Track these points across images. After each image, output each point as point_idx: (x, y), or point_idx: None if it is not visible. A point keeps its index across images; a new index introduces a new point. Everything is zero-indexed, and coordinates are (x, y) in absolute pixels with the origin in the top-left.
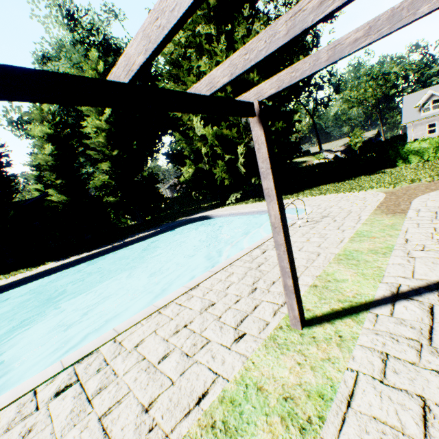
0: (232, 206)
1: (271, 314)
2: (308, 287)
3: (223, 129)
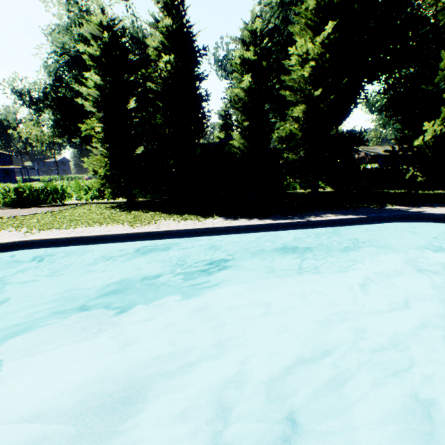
0: None
1: None
2: None
3: None
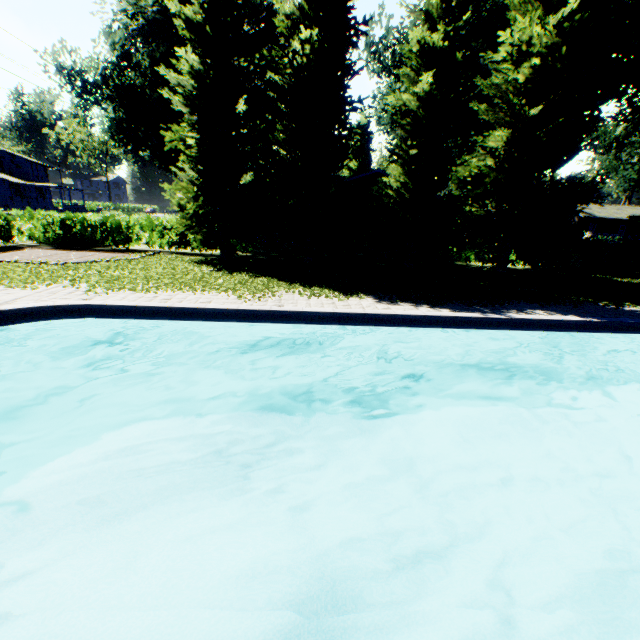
0: None
1: None
2: None
3: None
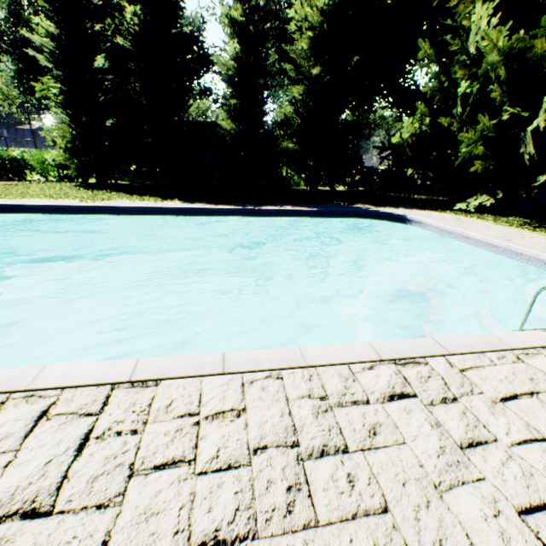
0: (461, 217)
1: None
2: None
3: (539, 37)
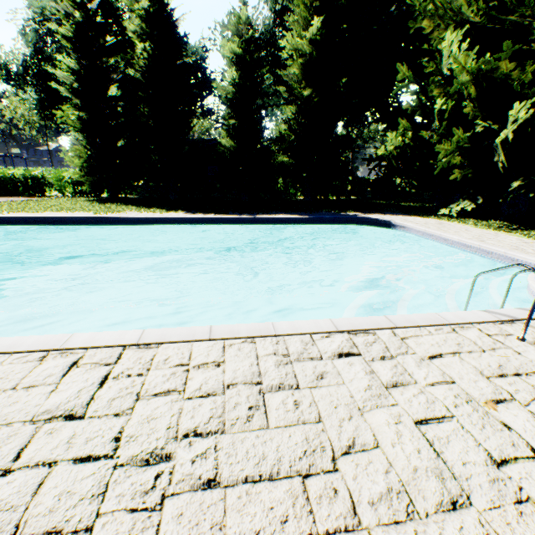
0: (444, 222)
1: None
2: None
3: (502, 59)
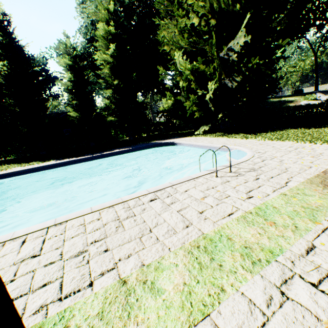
0: (197, 137)
1: (37, 308)
2: (116, 279)
3: (200, 64)
